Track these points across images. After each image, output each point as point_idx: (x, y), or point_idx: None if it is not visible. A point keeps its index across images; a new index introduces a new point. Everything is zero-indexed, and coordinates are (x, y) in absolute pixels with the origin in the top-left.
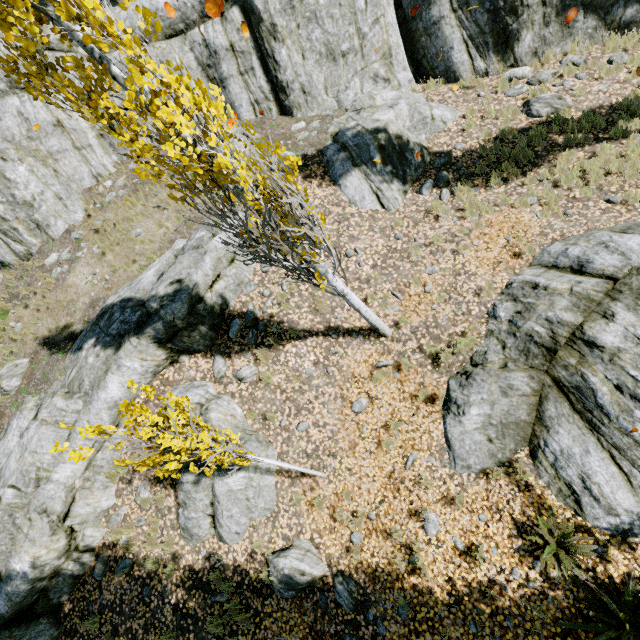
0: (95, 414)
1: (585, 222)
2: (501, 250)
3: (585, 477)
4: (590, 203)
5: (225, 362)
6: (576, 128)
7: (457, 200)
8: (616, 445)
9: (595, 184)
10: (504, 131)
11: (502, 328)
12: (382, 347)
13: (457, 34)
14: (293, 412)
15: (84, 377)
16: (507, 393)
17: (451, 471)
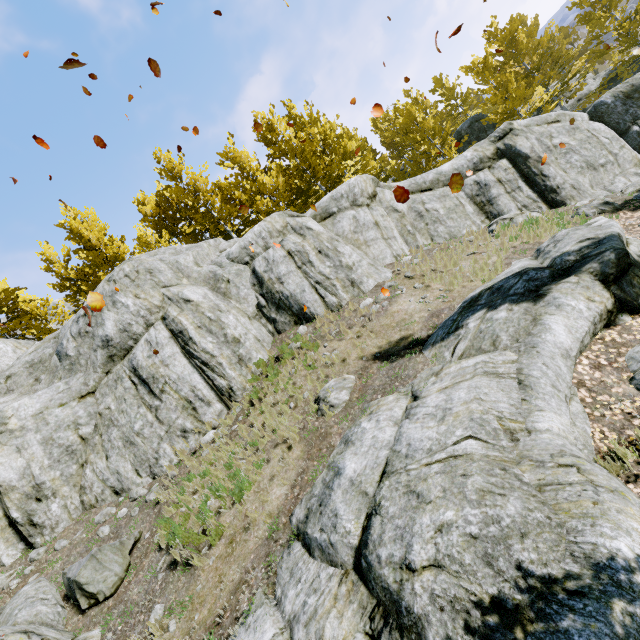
0: (549, 357)
1: None
2: None
3: None
4: None
5: None
6: None
7: None
8: None
9: None
10: None
11: None
12: None
13: None
14: None
15: (497, 332)
16: None
17: None
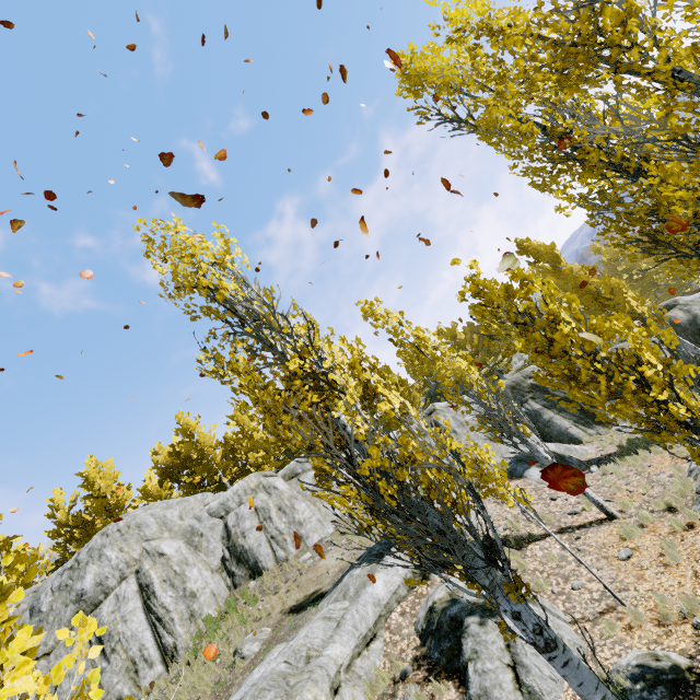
0: (363, 605)
1: None
2: (671, 460)
3: None
4: None
5: None
6: None
7: (621, 465)
8: None
9: None
10: (629, 438)
11: (699, 467)
12: (618, 524)
13: (565, 422)
14: (561, 580)
15: (350, 586)
16: None
17: None
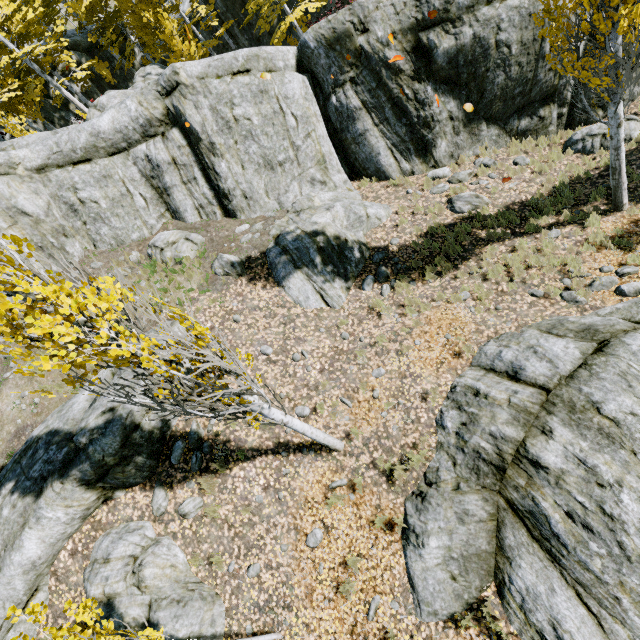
0: (6, 584)
1: (515, 317)
2: (442, 349)
3: (555, 623)
4: (517, 296)
5: (166, 495)
6: (495, 224)
7: (397, 295)
8: (579, 581)
9: (519, 277)
10: (433, 227)
11: (450, 441)
12: (335, 463)
13: (382, 143)
14: (243, 552)
15: None
16: (464, 520)
17: (417, 619)
